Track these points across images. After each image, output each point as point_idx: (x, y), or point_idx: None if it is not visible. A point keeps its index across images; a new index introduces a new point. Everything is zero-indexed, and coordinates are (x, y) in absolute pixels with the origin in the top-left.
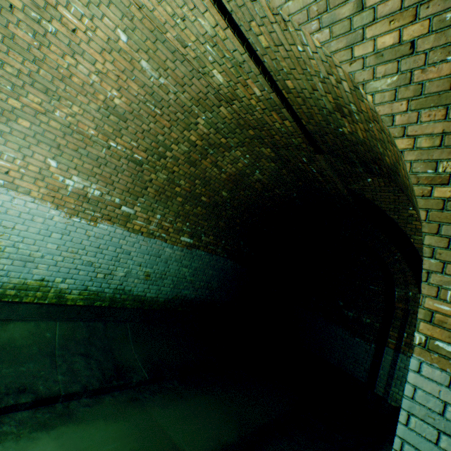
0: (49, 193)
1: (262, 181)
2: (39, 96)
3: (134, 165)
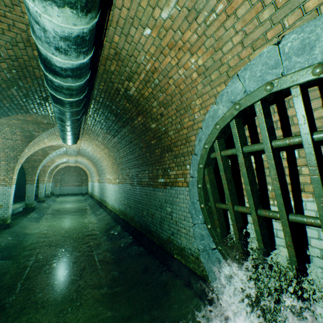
0: None
1: None
2: None
3: None
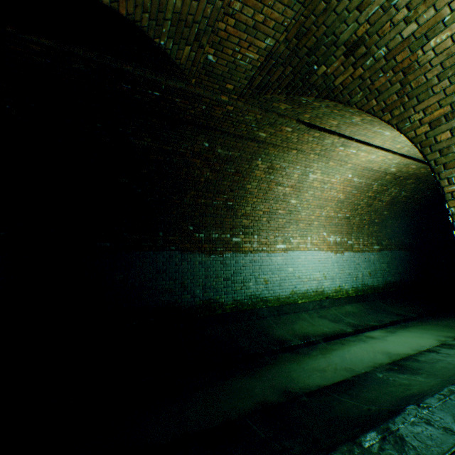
0: (327, 247)
1: (405, 195)
2: (318, 210)
3: (346, 220)
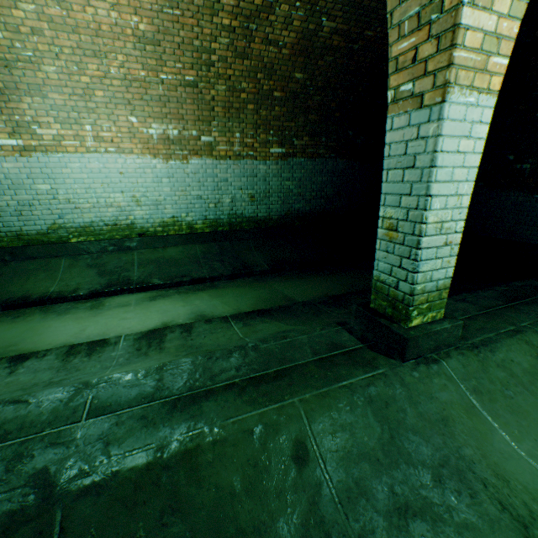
0: (144, 147)
1: (339, 30)
2: (94, 63)
3: (191, 90)
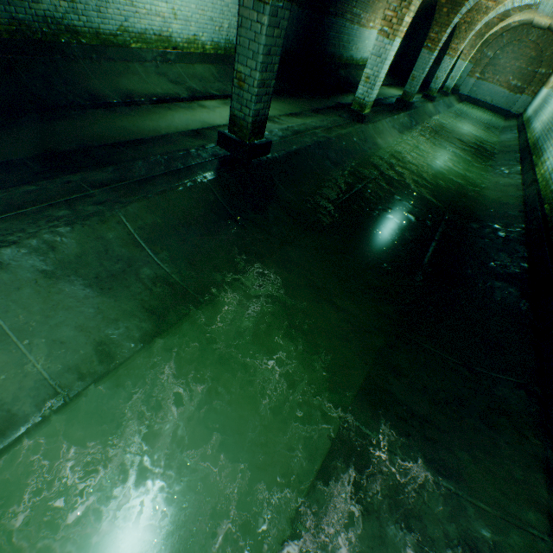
0: None
1: None
2: None
3: None
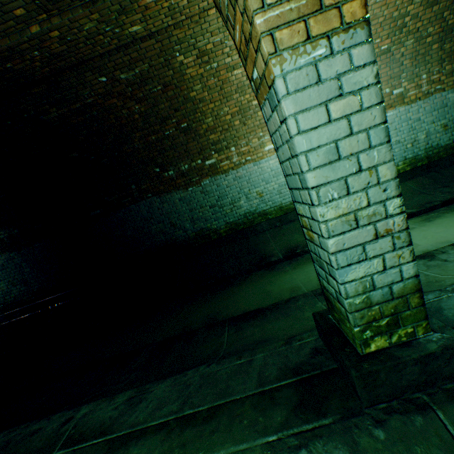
0: None
1: None
2: None
3: (384, 57)
